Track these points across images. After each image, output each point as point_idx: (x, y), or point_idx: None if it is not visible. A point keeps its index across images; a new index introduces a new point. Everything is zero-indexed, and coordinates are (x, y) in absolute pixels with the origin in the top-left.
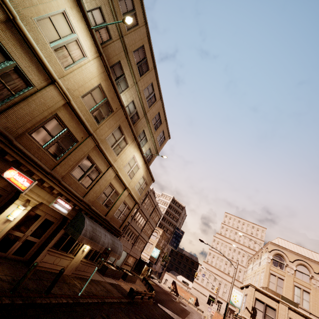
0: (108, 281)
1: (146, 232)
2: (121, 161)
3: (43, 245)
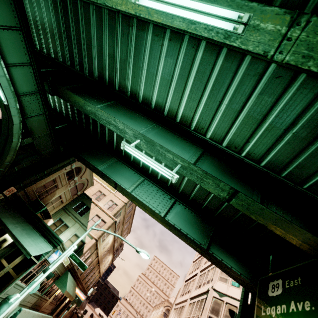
0: None
1: None
2: (104, 263)
3: (64, 307)
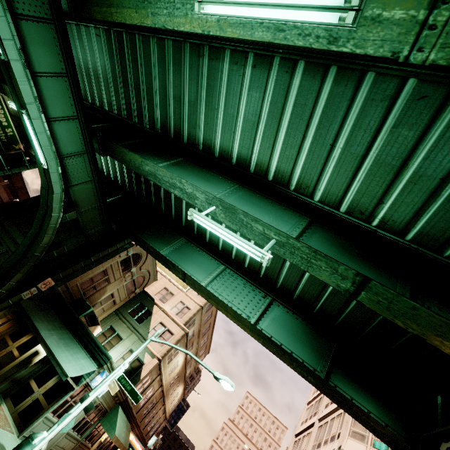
0: None
1: None
2: (171, 397)
3: None
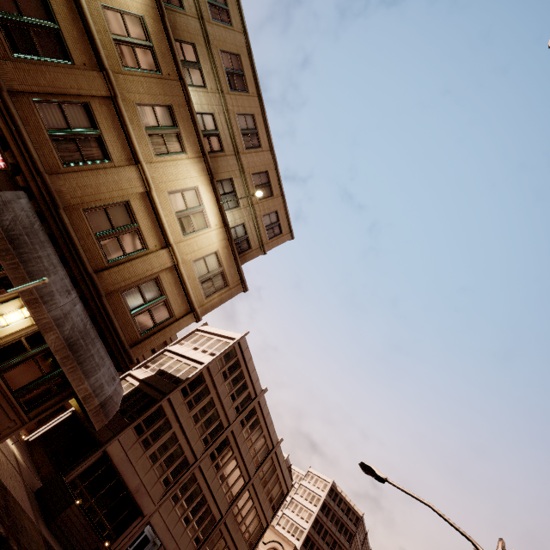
0: (47, 539)
1: (243, 521)
2: (165, 175)
3: None
